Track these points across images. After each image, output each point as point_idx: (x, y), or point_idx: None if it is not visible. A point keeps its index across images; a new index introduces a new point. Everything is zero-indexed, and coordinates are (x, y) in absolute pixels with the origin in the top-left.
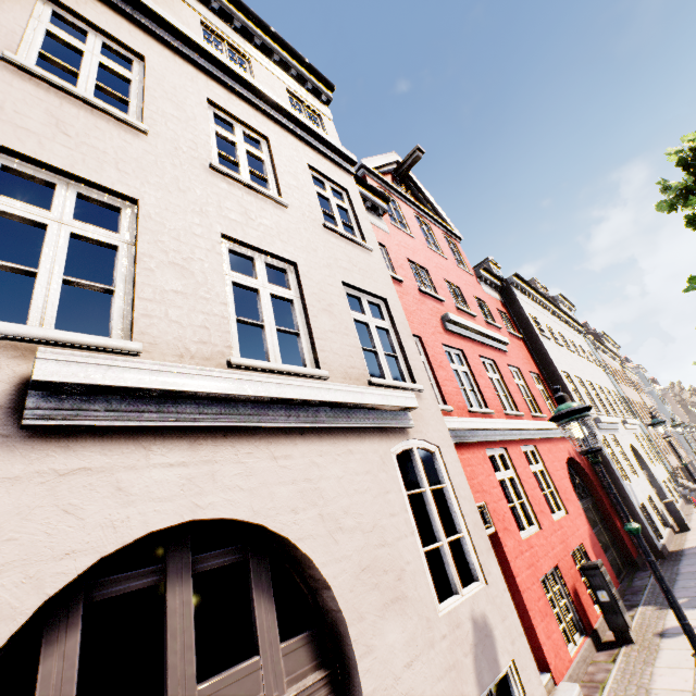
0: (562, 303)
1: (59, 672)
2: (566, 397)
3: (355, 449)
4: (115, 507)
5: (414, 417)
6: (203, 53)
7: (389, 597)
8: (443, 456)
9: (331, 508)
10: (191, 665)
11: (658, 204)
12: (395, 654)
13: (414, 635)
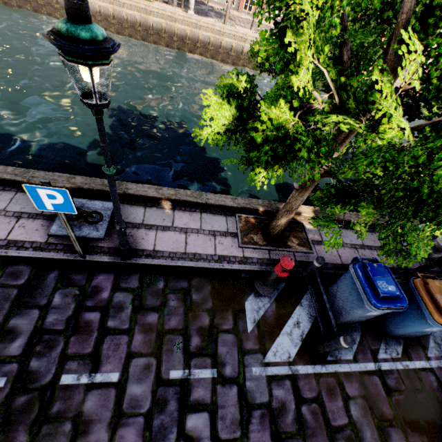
0: None
1: None
2: None
3: None
4: None
5: None
6: None
7: None
8: None
9: None
10: None
11: None
12: None
13: None
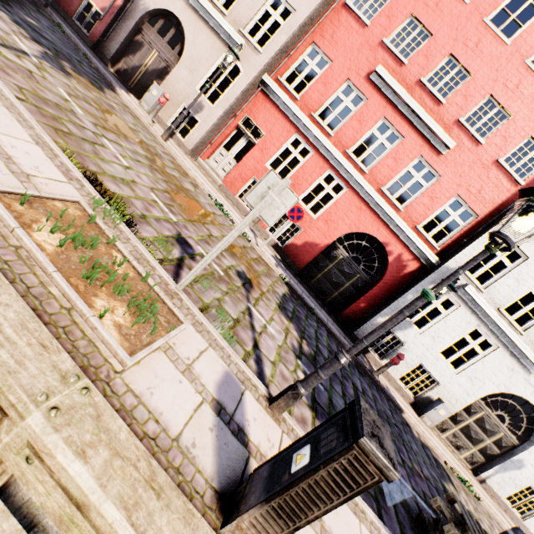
0: None
1: (160, 23)
2: (237, 47)
3: (214, 39)
4: (172, 4)
5: (246, 56)
6: None
7: (190, 69)
8: (241, 76)
9: (196, 42)
10: (168, 40)
11: None
12: (182, 75)
13: (188, 80)
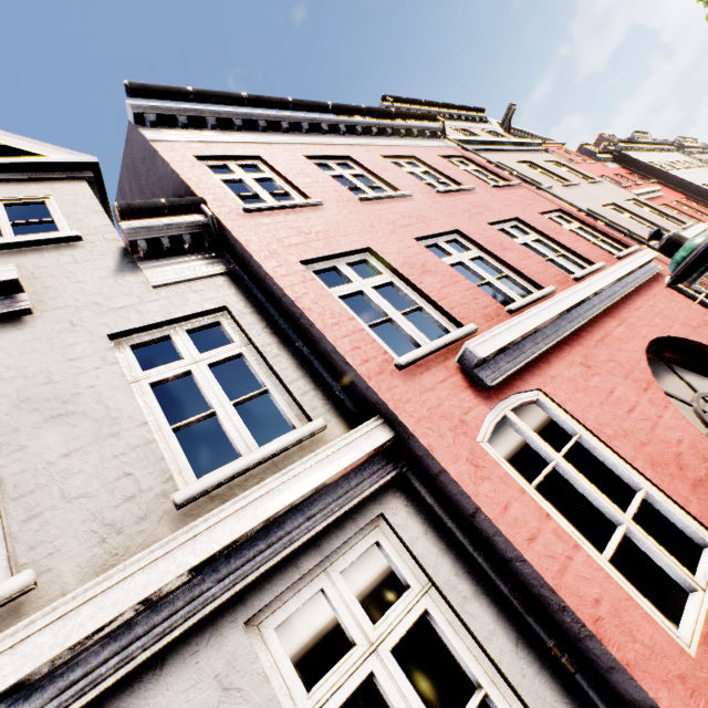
0: (639, 138)
1: None
2: None
3: None
4: None
5: None
6: (490, 144)
7: None
8: None
9: None
10: None
11: (707, 17)
12: None
13: None
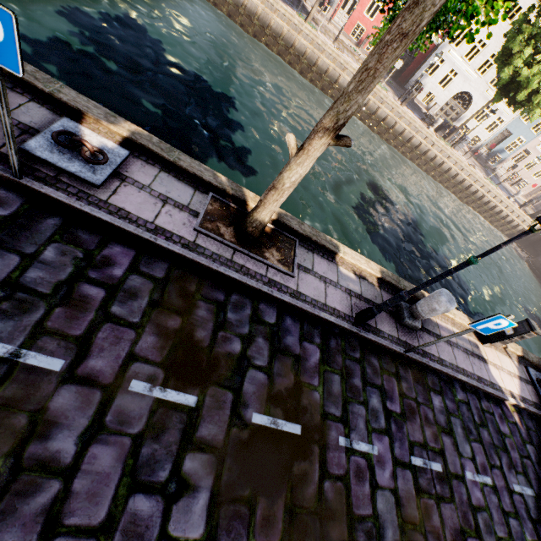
0: None
1: None
2: None
3: None
4: None
5: None
6: None
7: None
8: None
9: None
10: None
11: None
12: None
13: None
